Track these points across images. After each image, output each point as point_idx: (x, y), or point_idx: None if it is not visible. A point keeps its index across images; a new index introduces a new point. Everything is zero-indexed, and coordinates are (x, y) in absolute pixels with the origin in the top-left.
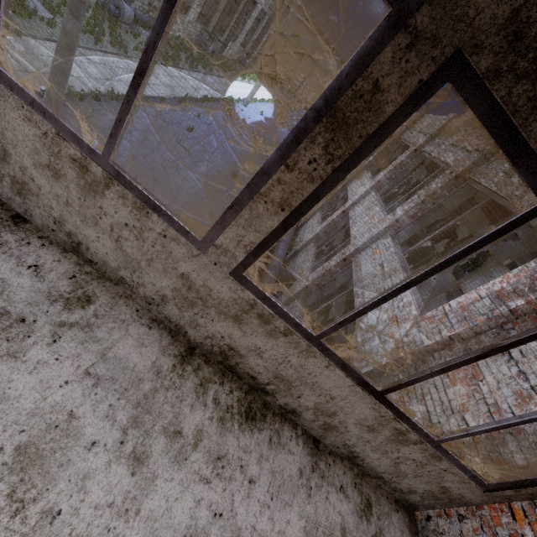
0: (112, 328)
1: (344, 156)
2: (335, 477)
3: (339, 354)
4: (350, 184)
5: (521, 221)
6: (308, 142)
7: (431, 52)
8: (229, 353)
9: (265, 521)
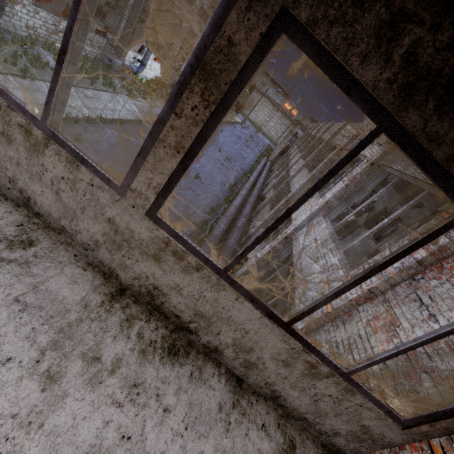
0: (48, 267)
1: (217, 101)
2: (257, 416)
3: (246, 287)
4: (292, 180)
5: (365, 143)
6: (188, 92)
7: (264, 11)
8: (154, 293)
9: (176, 449)
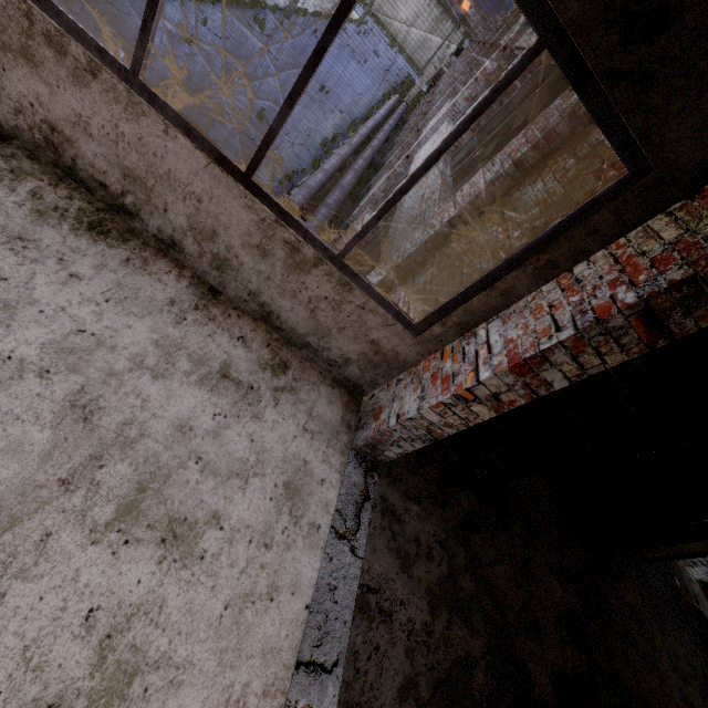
0: None
1: None
2: (234, 327)
3: (176, 109)
4: (427, 125)
5: None
6: None
7: None
8: (55, 140)
9: (86, 312)
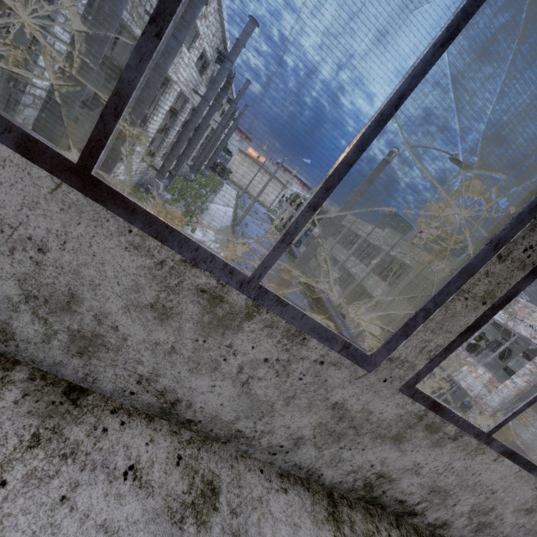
0: None
1: None
2: None
3: None
4: (389, 308)
5: None
6: None
7: None
8: None
9: None
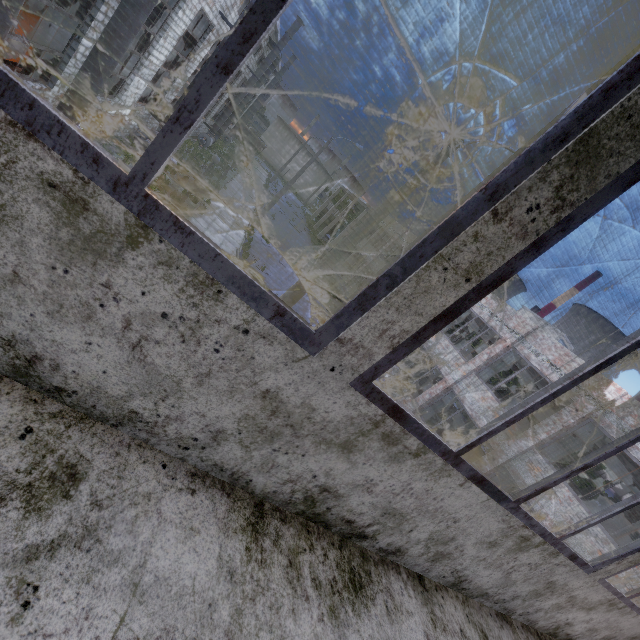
0: None
1: None
2: None
3: None
4: None
5: None
6: None
7: None
8: None
9: None
